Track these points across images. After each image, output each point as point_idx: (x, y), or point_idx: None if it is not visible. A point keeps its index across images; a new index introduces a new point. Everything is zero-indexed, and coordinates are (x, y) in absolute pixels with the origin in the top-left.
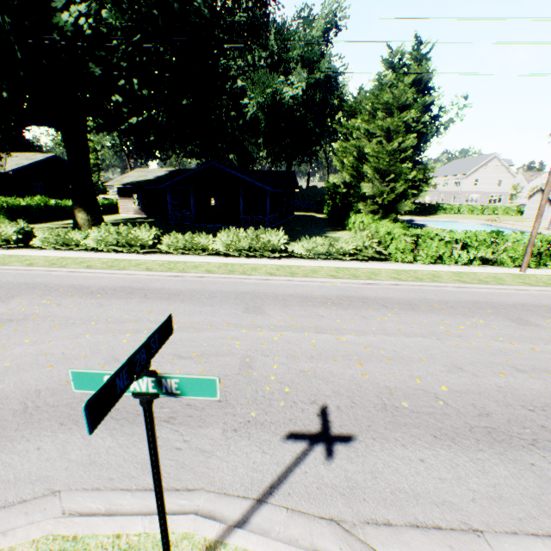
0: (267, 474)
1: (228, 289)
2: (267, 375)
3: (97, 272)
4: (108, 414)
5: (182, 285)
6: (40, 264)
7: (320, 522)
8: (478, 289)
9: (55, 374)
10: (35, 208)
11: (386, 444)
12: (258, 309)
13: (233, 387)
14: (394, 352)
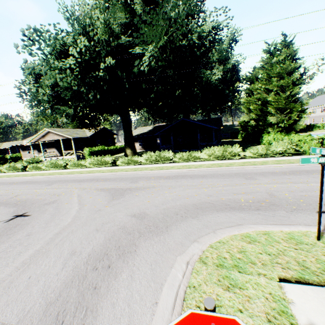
0: (321, 221)
1: (227, 172)
2: (285, 197)
3: (157, 171)
4: (231, 208)
5: (202, 173)
6: (130, 171)
7: None
8: None
9: (193, 200)
10: (100, 151)
11: None
12: (252, 178)
13: (274, 201)
14: None
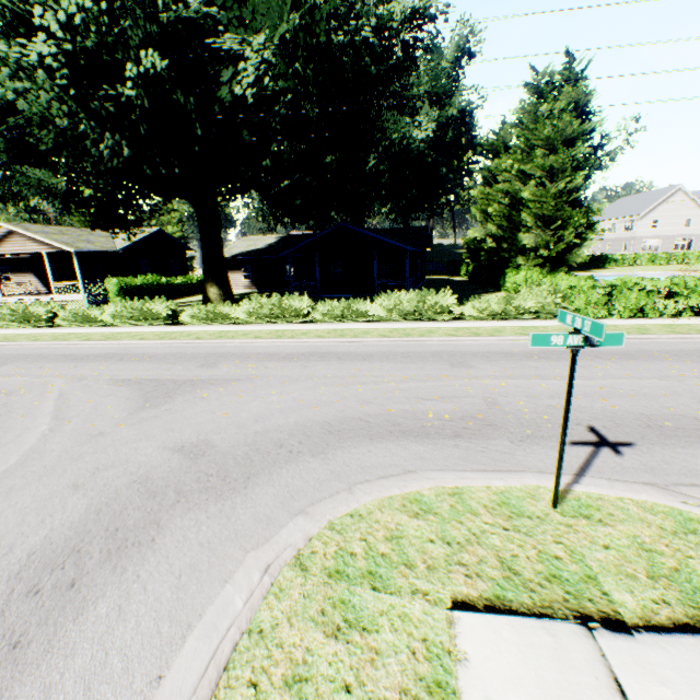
0: (572, 463)
1: (417, 350)
2: (518, 409)
3: (269, 342)
4: (402, 433)
5: (366, 349)
6: (207, 338)
7: (637, 484)
8: (698, 339)
9: (327, 412)
10: (149, 288)
11: (665, 447)
12: (464, 364)
13: (493, 417)
14: (633, 391)
